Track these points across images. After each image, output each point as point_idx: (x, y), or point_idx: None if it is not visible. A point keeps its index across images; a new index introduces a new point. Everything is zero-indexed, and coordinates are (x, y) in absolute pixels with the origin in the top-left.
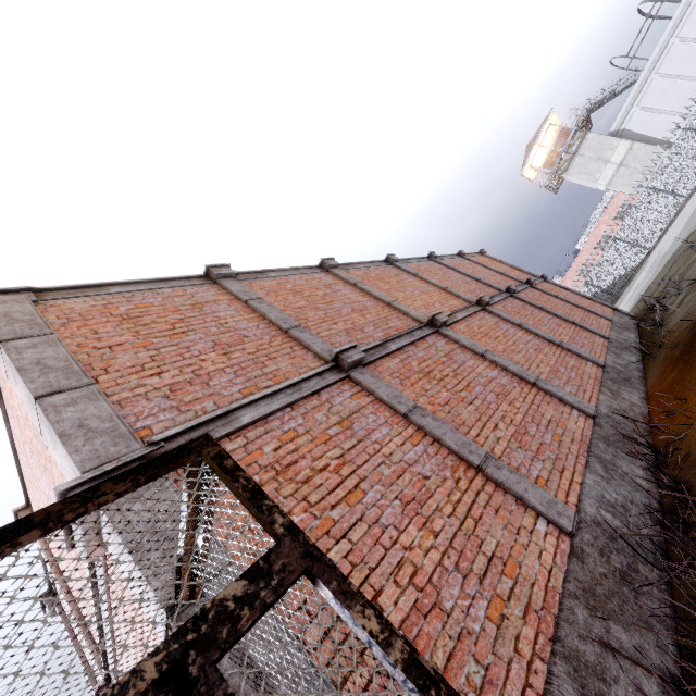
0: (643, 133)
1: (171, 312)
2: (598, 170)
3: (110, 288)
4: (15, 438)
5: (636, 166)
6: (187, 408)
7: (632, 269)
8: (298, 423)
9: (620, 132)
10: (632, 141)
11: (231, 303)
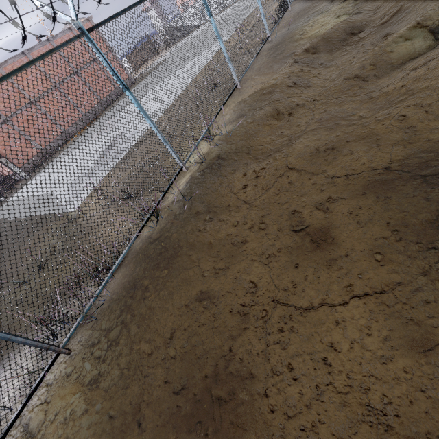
0: None
1: None
2: None
3: None
4: None
5: None
6: None
7: (197, 25)
8: None
9: None
10: None
11: None
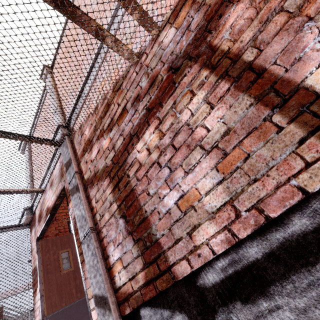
0: None
1: None
2: None
3: None
4: (75, 4)
5: None
6: None
7: None
8: None
9: None
10: None
11: None
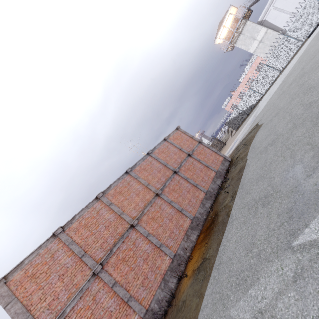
0: (273, 23)
1: (44, 265)
2: (250, 43)
3: (24, 261)
4: None
5: (267, 43)
6: (54, 311)
7: (255, 103)
8: (81, 304)
9: (263, 21)
10: (267, 28)
11: (63, 248)
